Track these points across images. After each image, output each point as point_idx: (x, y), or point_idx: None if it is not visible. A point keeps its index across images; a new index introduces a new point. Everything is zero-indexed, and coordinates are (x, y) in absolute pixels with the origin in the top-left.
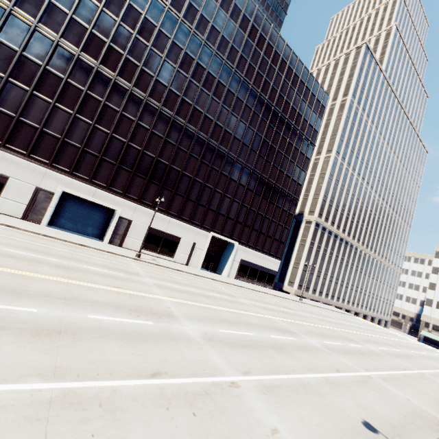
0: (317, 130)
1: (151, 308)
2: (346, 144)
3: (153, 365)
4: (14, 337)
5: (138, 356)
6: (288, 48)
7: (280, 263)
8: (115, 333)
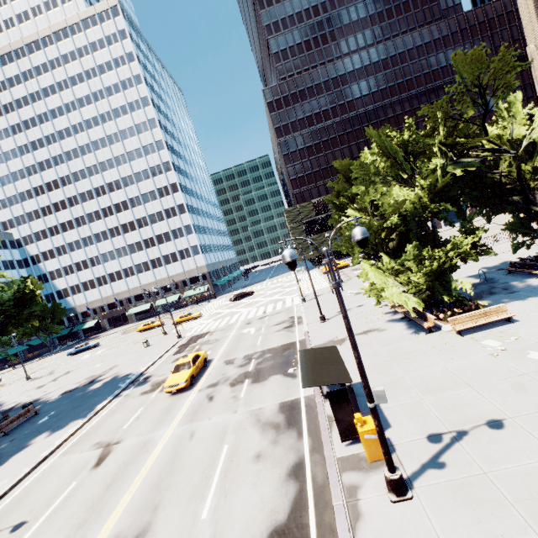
0: None
1: None
2: None
3: None
4: None
5: None
6: (495, 3)
7: None
8: None
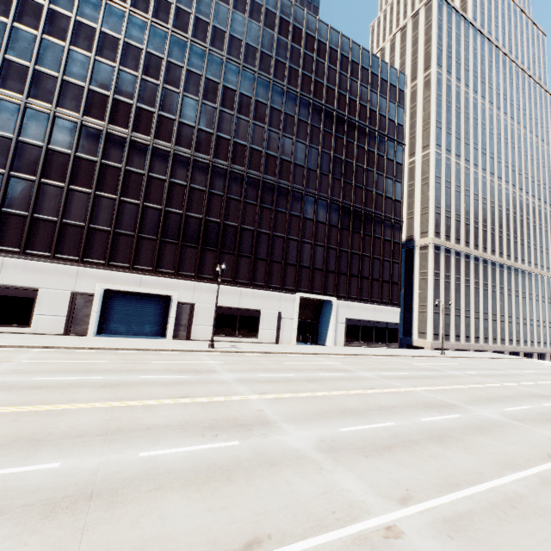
0: (402, 124)
1: (234, 417)
2: (446, 131)
3: (245, 526)
4: (12, 525)
5: (219, 512)
6: (334, 31)
7: (400, 311)
8: (180, 476)
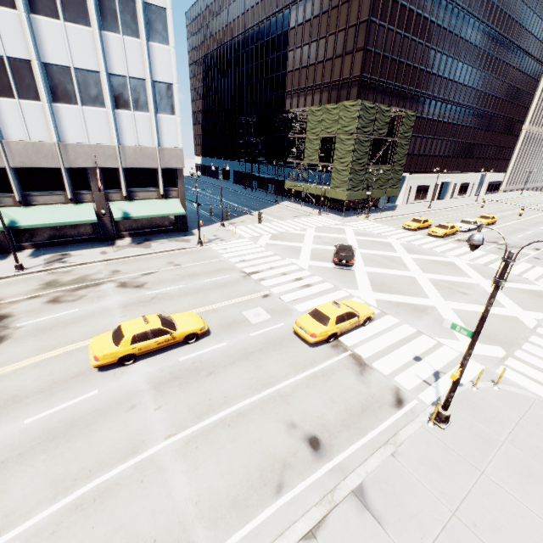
0: None
1: None
2: None
3: None
4: None
5: None
6: None
7: None
8: None
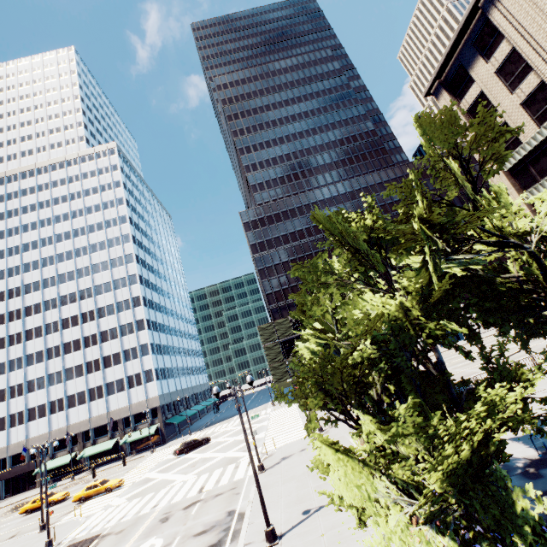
0: None
1: None
2: None
3: None
4: None
5: None
6: None
7: None
8: None
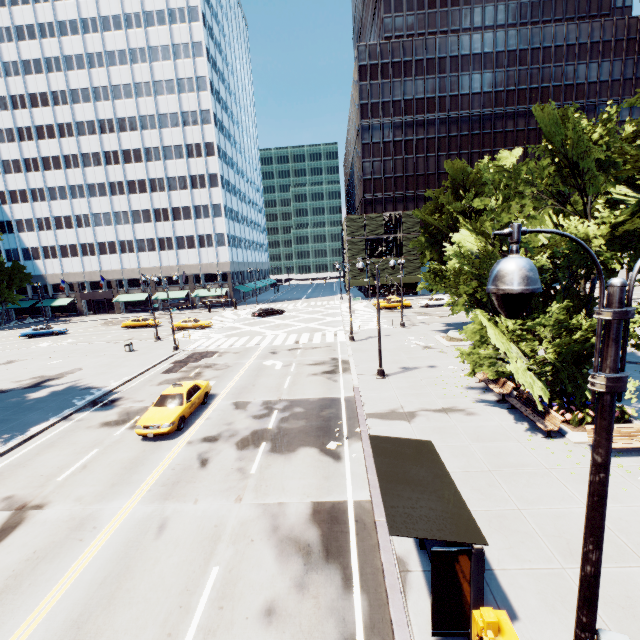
0: None
1: None
2: None
3: None
4: None
5: None
6: None
7: None
8: None
